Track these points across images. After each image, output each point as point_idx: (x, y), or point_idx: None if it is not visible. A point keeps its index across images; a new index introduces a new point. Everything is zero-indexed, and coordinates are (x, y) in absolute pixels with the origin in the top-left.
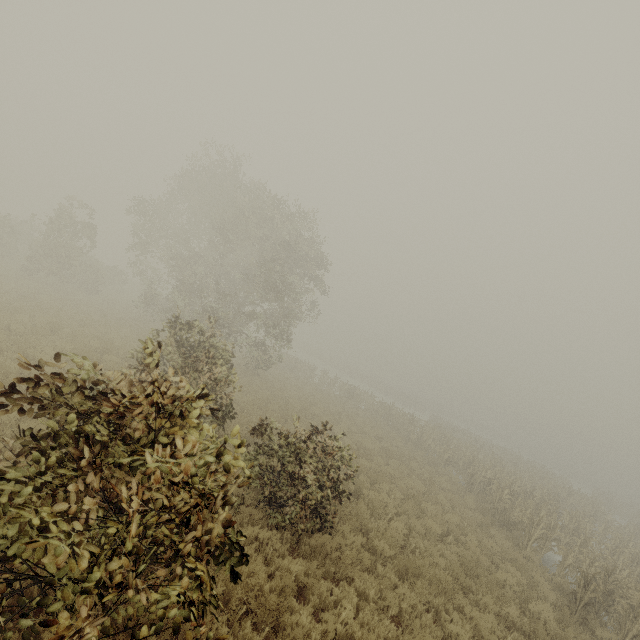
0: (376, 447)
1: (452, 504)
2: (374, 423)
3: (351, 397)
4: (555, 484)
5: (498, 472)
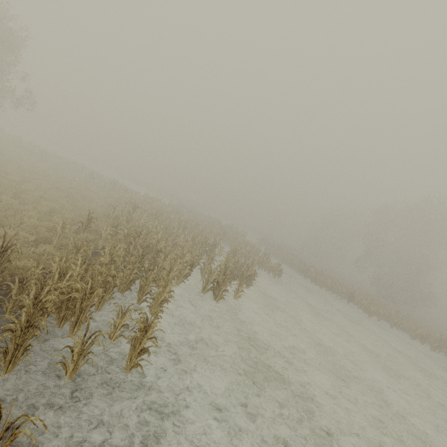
0: (48, 185)
1: (80, 209)
2: (86, 186)
3: (91, 179)
4: (213, 224)
5: (152, 207)
